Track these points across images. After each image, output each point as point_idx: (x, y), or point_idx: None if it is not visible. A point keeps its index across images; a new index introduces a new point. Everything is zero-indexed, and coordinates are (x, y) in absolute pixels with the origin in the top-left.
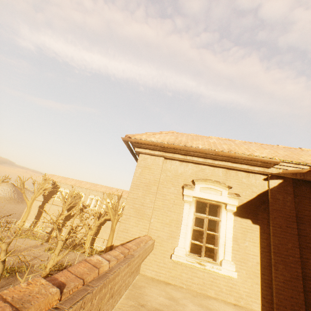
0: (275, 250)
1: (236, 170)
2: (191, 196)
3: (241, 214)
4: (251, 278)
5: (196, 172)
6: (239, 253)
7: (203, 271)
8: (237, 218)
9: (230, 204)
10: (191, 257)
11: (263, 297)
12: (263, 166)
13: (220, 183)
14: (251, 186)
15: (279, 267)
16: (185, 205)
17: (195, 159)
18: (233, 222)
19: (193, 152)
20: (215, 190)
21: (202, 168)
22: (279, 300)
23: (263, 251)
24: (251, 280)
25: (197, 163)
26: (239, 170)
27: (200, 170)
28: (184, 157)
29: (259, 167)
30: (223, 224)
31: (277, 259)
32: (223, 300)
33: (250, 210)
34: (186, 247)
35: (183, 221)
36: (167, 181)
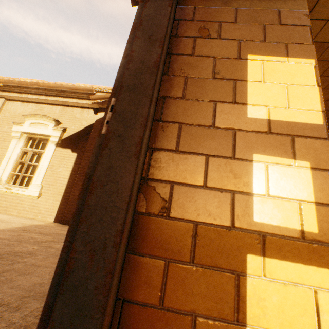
0: (81, 171)
1: (73, 107)
2: (20, 132)
3: (64, 145)
4: (55, 197)
5: (34, 111)
6: (51, 178)
7: (13, 196)
8: (60, 149)
9: (53, 136)
10: (4, 185)
11: (60, 210)
12: (90, 99)
13: (48, 117)
14: (83, 120)
15: (79, 185)
16: (13, 141)
17: (30, 96)
18: (54, 153)
19: (27, 89)
20: (45, 125)
21: (42, 107)
22: (69, 210)
23: (73, 174)
24: (54, 198)
25: (38, 103)
26: (76, 107)
27: (40, 109)
28: (20, 95)
29: (87, 100)
30: (45, 155)
31: (79, 178)
32: (24, 216)
33: (74, 141)
34: (4, 177)
35: (7, 155)
36: (4, 121)
